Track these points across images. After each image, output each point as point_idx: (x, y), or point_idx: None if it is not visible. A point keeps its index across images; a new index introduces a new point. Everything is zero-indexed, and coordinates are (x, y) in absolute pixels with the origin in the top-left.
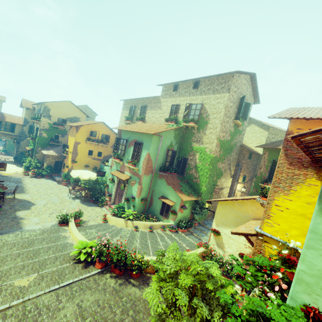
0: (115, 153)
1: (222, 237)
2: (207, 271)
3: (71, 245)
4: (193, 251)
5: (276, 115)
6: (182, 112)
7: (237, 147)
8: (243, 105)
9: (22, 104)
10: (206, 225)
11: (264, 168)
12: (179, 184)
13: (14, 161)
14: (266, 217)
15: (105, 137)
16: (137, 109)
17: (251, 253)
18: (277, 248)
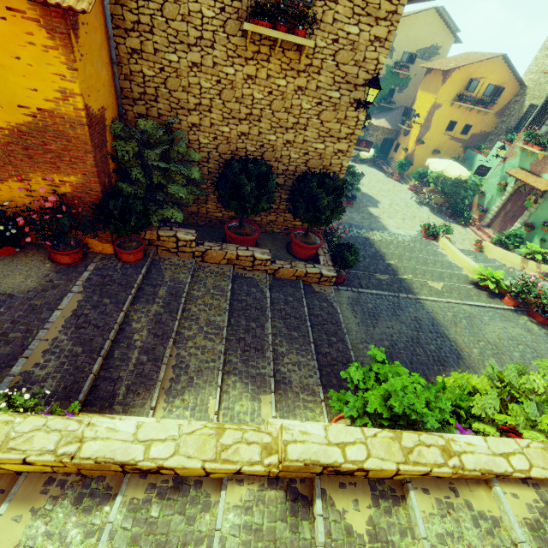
0: (530, 133)
1: None
2: None
3: (456, 266)
4: None
5: None
6: None
7: None
8: None
9: None
10: None
11: None
12: None
13: None
14: None
15: (493, 92)
16: None
17: None
18: None
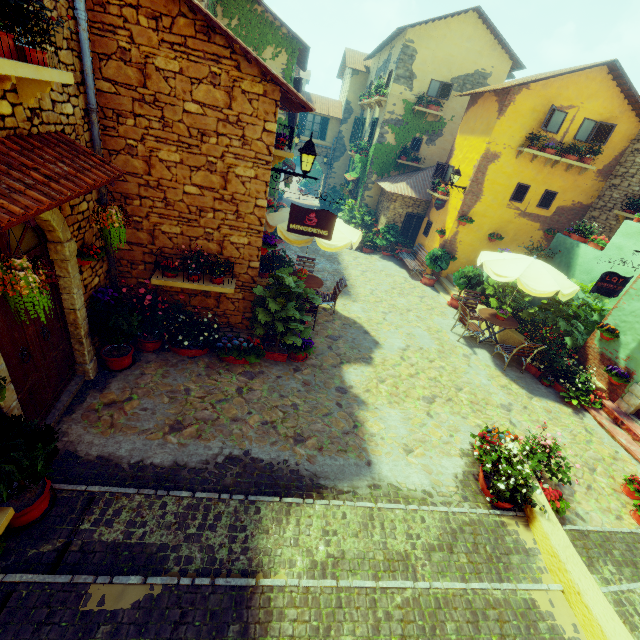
0: None
1: None
2: None
3: None
4: None
5: None
6: None
7: None
8: None
9: (346, 63)
10: None
11: None
12: None
13: (321, 207)
14: None
15: (592, 133)
16: None
17: None
18: None
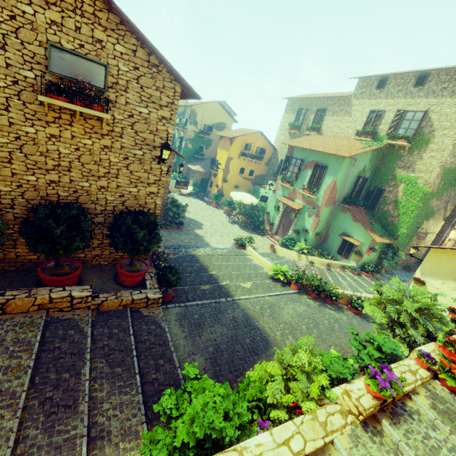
0: (283, 176)
1: (427, 288)
2: (432, 303)
3: (260, 267)
4: None
5: None
6: (387, 123)
7: None
8: None
9: None
10: (395, 275)
11: None
12: (369, 222)
13: None
14: None
15: (260, 151)
16: (309, 114)
17: None
18: None
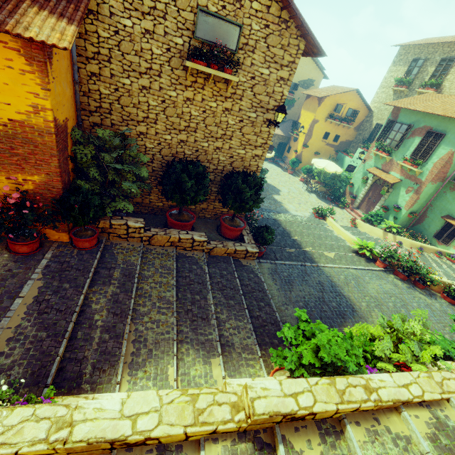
0: (379, 143)
1: None
2: None
3: (341, 239)
4: None
5: None
6: None
7: None
8: None
9: None
10: None
11: None
12: None
13: None
14: None
15: (352, 113)
16: (428, 65)
17: None
18: None
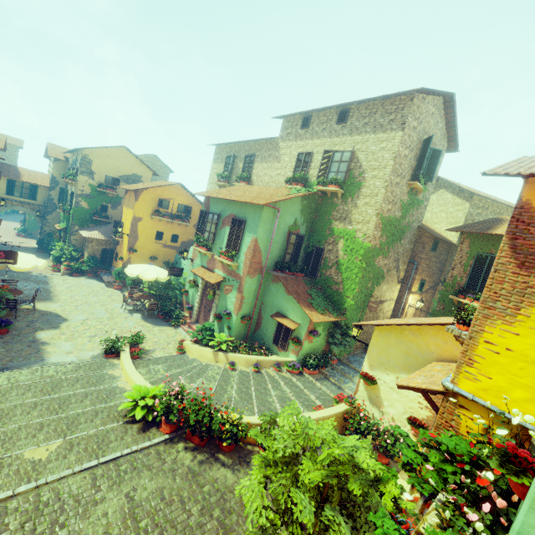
0: (199, 238)
1: (379, 388)
2: (350, 457)
3: (123, 391)
4: (327, 410)
5: (499, 170)
6: (317, 167)
7: (413, 230)
8: (427, 153)
9: (48, 153)
10: (352, 364)
11: (460, 268)
12: (308, 293)
13: (38, 248)
14: (466, 362)
15: (184, 210)
16: (238, 162)
17: (433, 425)
18: (484, 420)
